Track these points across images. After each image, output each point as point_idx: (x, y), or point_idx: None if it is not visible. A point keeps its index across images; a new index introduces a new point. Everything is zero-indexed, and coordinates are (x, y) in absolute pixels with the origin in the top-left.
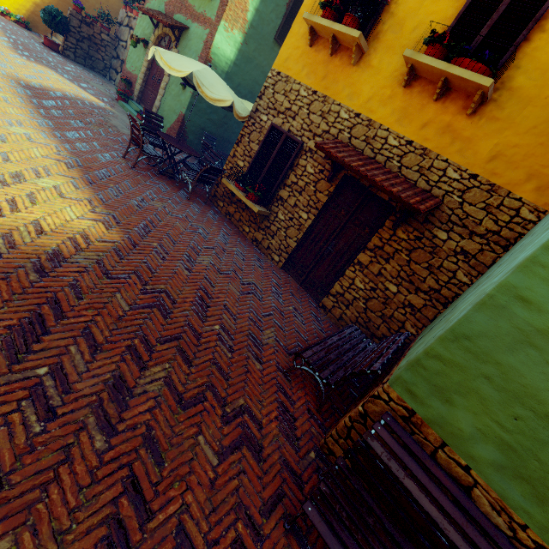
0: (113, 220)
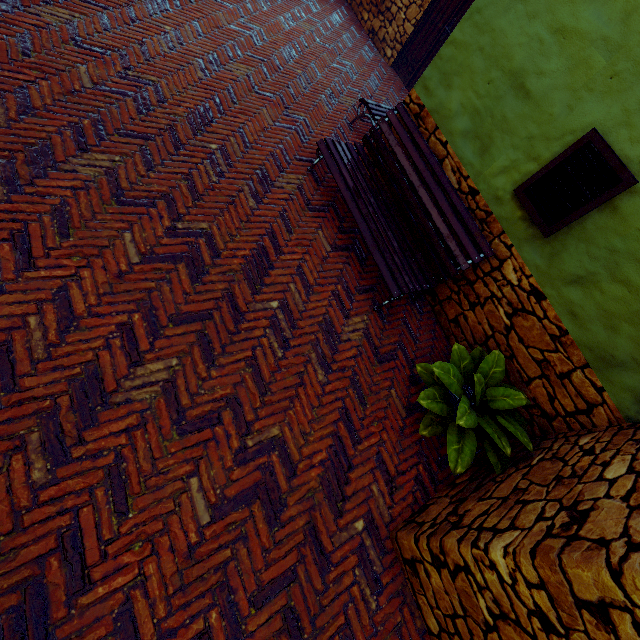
0: None
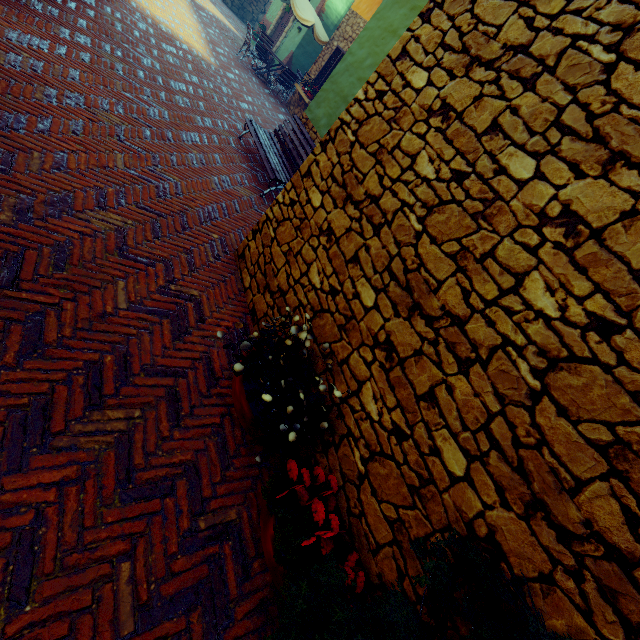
0: (216, 62)
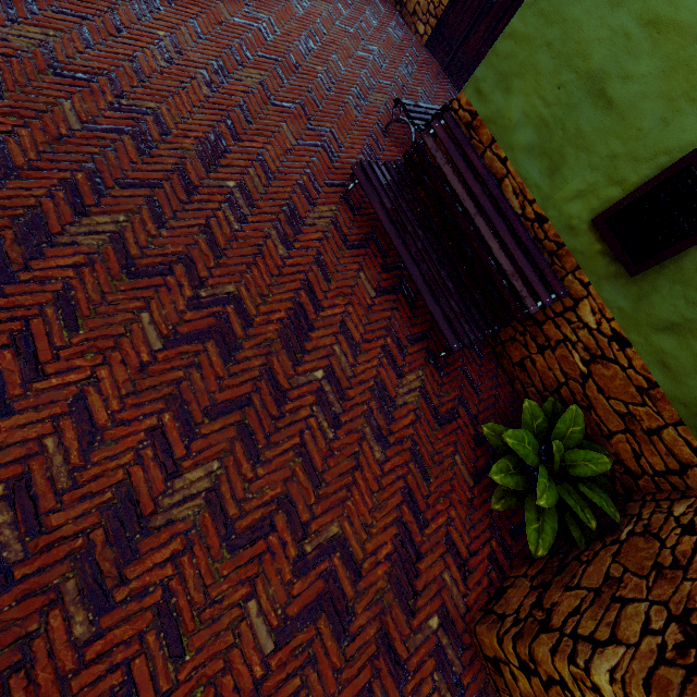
0: None
